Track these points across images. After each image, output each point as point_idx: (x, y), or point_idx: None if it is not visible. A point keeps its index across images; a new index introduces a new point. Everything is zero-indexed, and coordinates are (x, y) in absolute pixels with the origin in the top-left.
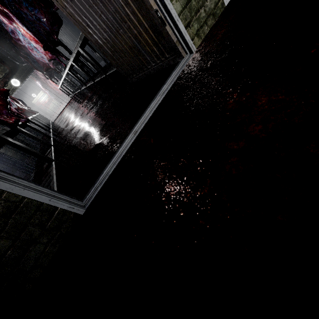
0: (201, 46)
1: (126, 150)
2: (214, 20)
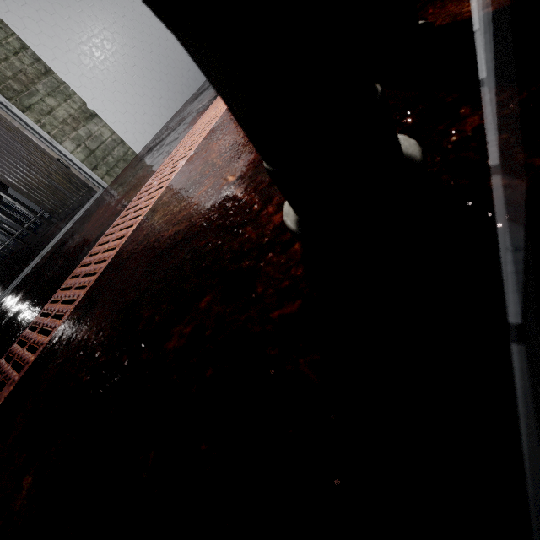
0: (112, 182)
1: (28, 272)
2: (126, 163)
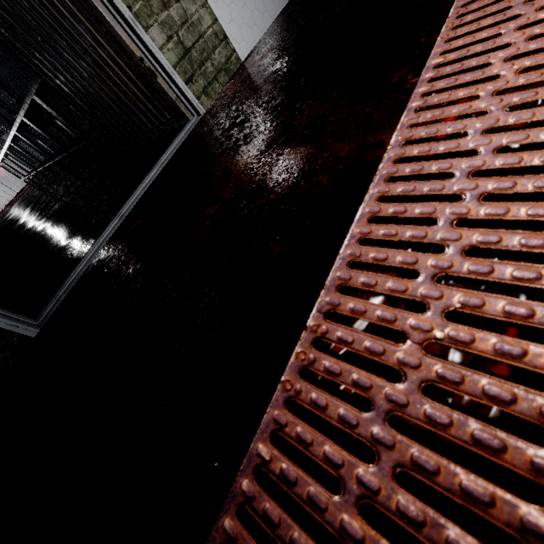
0: (211, 107)
1: (106, 240)
2: (227, 76)
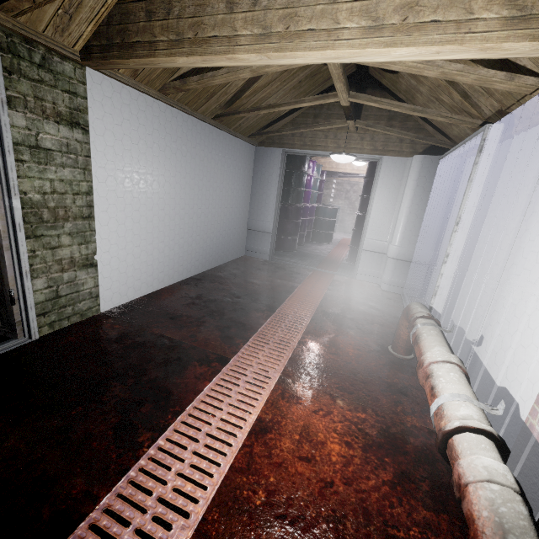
0: (46, 337)
1: None
2: (81, 318)
